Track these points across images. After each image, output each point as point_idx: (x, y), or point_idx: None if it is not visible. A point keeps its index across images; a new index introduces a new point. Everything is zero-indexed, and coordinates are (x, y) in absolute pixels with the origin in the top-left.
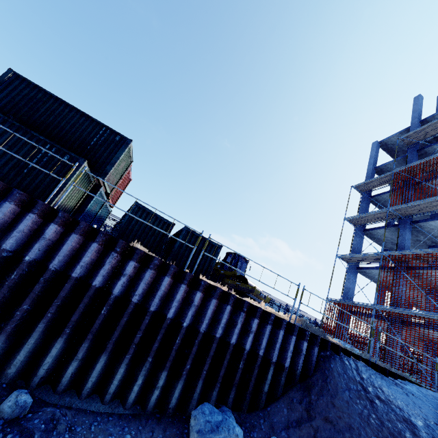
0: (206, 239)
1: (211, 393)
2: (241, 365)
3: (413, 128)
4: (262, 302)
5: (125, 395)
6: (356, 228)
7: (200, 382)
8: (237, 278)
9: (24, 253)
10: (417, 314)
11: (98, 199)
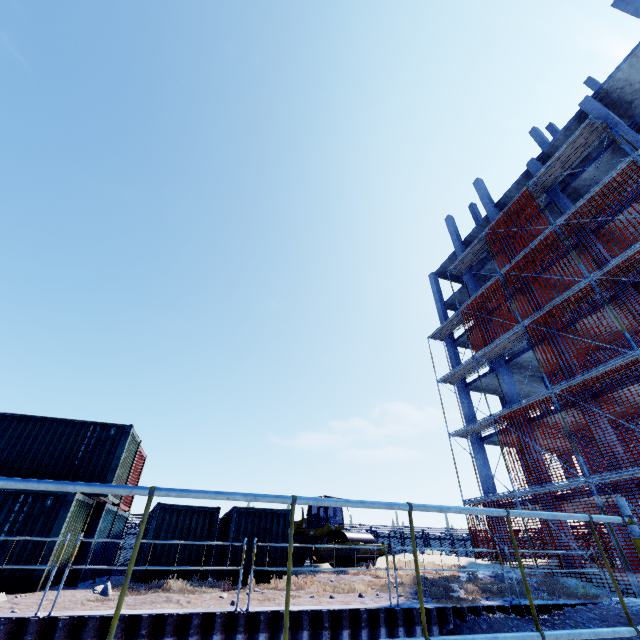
0: (267, 510)
1: None
2: None
3: (458, 252)
4: (371, 567)
5: None
6: (457, 385)
7: None
8: (333, 535)
9: None
10: (557, 488)
11: (106, 518)
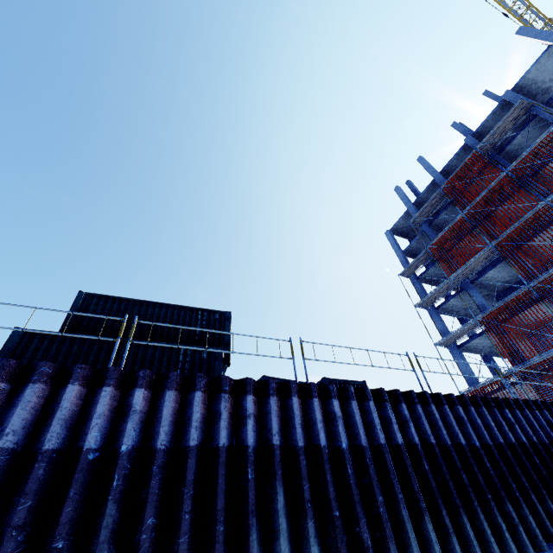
0: (348, 381)
1: (547, 505)
2: (537, 461)
3: (411, 210)
4: None
5: (507, 552)
6: (428, 310)
7: (532, 497)
8: None
9: (335, 443)
10: (550, 355)
11: None
